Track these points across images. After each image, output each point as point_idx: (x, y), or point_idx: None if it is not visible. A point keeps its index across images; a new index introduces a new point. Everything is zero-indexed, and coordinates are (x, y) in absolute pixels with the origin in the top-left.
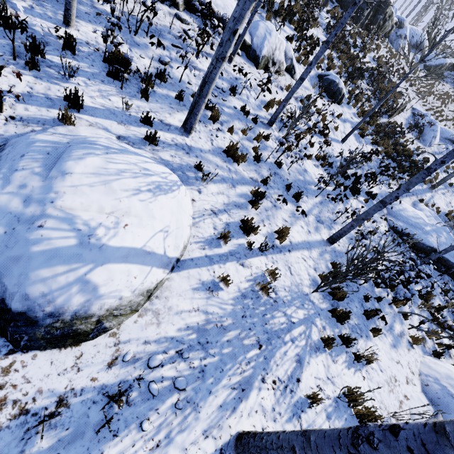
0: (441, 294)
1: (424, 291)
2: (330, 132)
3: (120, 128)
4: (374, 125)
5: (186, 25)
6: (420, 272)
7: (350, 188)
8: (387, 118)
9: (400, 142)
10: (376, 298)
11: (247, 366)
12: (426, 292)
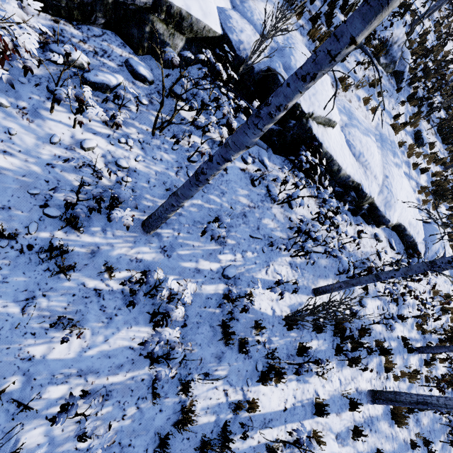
0: None
1: None
2: None
3: (337, 420)
4: None
5: (379, 243)
6: None
7: None
8: None
9: None
10: None
11: None
12: None
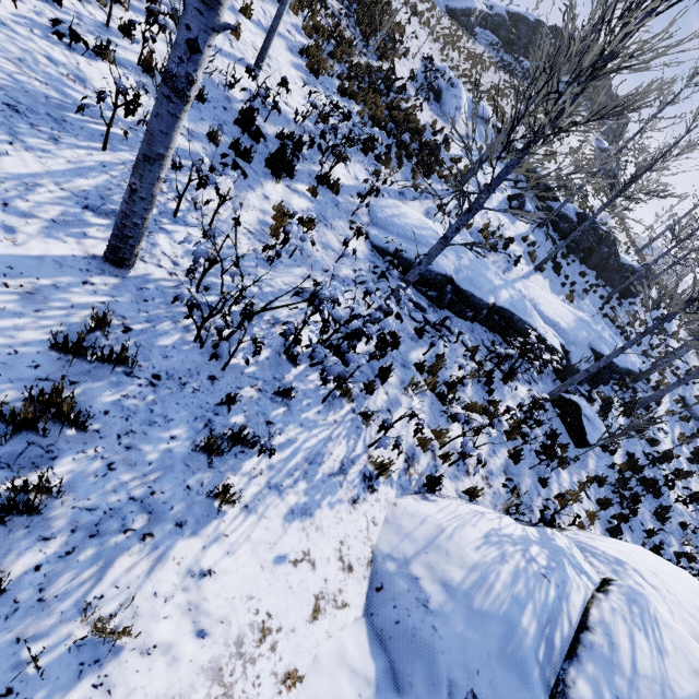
0: (465, 356)
1: (432, 356)
2: (220, 36)
3: None
4: (344, 60)
5: None
6: (325, 299)
7: (268, 159)
8: (377, 60)
9: (400, 105)
10: (277, 394)
11: None
12: (436, 358)
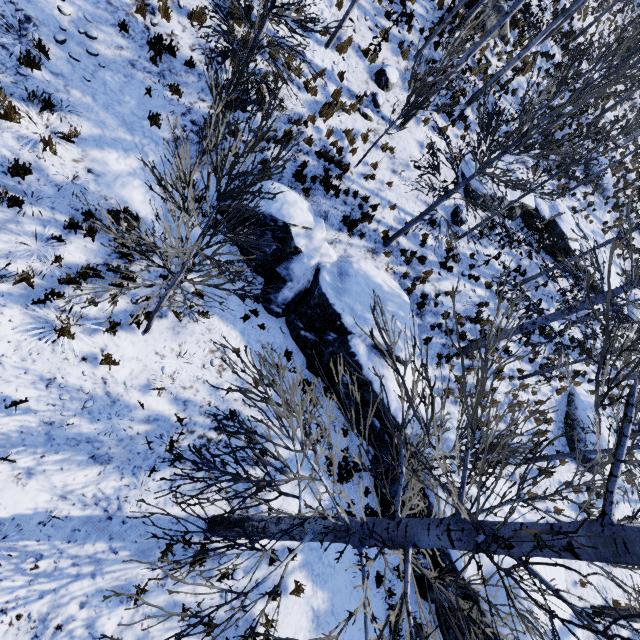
0: None
1: None
2: None
3: (583, 384)
4: None
5: (596, 306)
6: None
7: None
8: None
9: None
10: None
11: (626, 507)
12: None
